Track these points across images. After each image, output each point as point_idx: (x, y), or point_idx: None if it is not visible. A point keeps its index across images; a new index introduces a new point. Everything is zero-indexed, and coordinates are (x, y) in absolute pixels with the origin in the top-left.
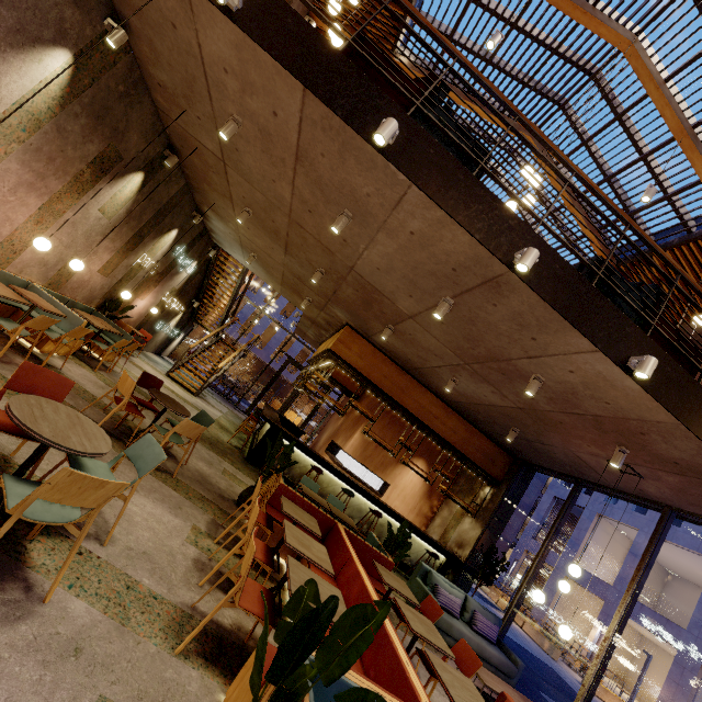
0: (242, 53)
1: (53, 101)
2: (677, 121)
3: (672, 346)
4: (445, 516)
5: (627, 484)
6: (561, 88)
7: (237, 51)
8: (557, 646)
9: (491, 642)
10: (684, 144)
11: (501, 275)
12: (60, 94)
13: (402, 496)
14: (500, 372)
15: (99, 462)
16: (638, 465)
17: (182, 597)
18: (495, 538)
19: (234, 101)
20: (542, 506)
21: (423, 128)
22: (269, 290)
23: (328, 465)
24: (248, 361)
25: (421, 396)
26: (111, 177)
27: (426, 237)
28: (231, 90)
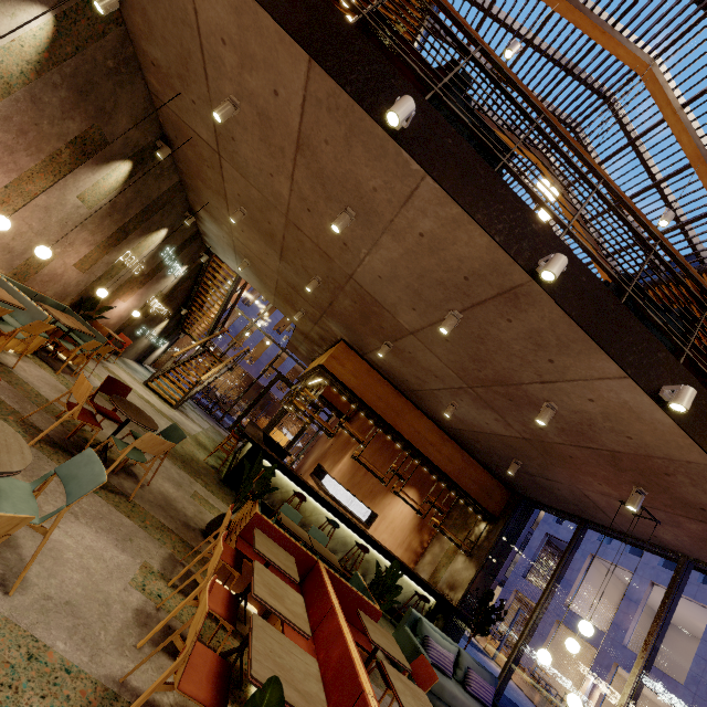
0: (243, 17)
1: (27, 65)
2: (694, 147)
3: (706, 376)
4: (436, 552)
5: (640, 528)
6: (573, 110)
7: (237, 15)
8: (548, 699)
9: (487, 706)
10: (701, 171)
11: (521, 285)
12: (37, 59)
13: (390, 528)
14: (507, 397)
15: (18, 482)
16: (656, 509)
17: (109, 667)
18: (490, 580)
19: (231, 79)
20: (533, 542)
21: (442, 116)
22: (263, 304)
23: (313, 492)
24: (237, 376)
25: (417, 421)
26: (94, 161)
27: (437, 239)
28: (229, 66)
